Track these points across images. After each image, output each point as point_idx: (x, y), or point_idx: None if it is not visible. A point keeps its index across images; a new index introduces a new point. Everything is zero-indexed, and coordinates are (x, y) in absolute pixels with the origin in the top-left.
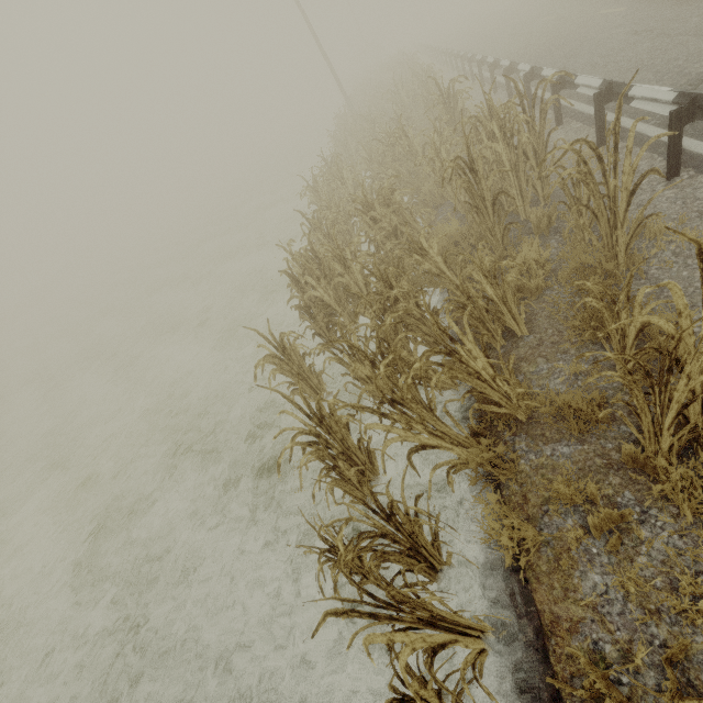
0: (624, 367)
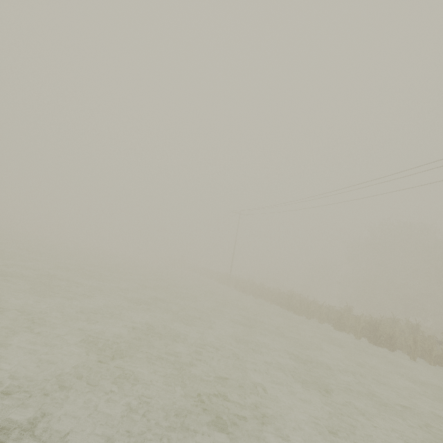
0: None
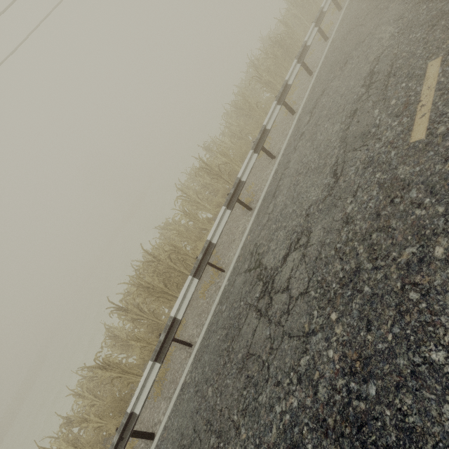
0: (67, 441)
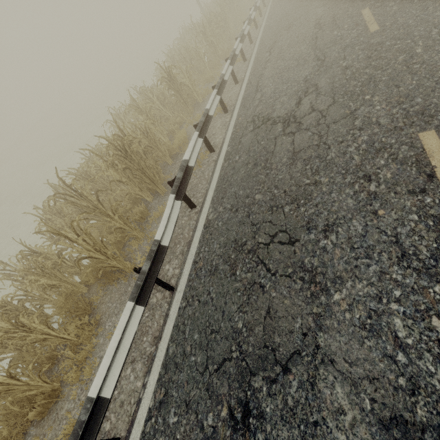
0: None
